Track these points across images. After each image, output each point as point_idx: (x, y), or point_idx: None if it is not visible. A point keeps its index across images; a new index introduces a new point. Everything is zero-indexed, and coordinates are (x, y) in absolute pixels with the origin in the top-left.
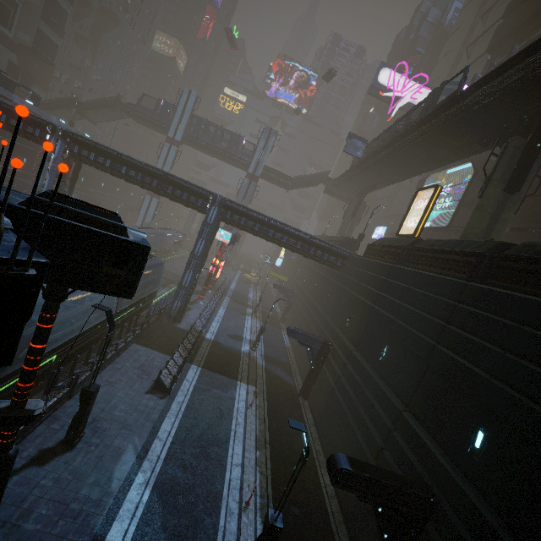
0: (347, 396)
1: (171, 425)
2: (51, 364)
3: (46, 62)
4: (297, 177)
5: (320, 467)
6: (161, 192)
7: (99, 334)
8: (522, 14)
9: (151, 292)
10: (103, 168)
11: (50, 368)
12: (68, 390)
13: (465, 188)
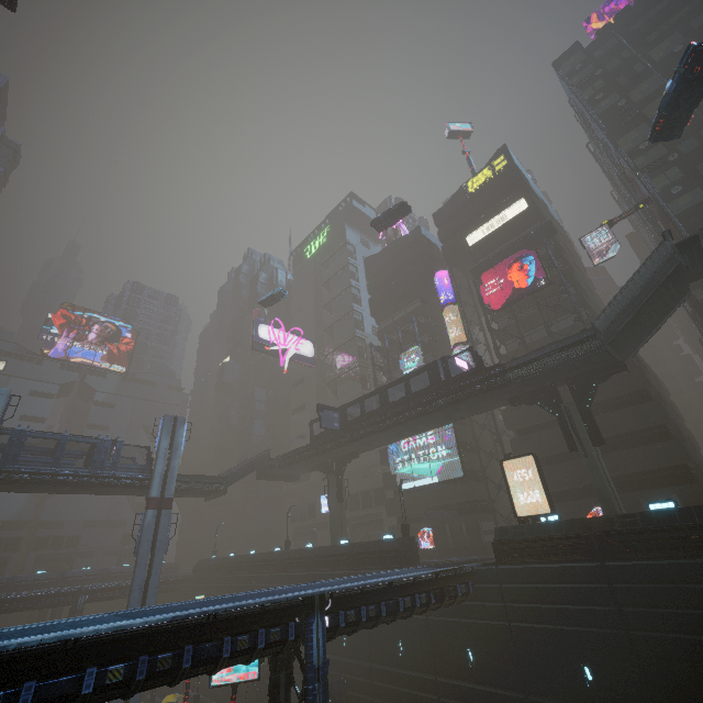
0: None
1: None
2: None
3: None
4: (229, 472)
5: None
6: (200, 669)
7: None
8: (391, 294)
9: None
10: None
11: None
12: None
13: (453, 434)
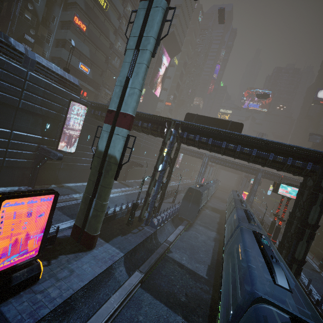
0: None
1: None
2: None
3: None
4: None
5: None
6: (239, 169)
7: None
8: None
9: None
10: (219, 164)
11: None
12: None
13: None
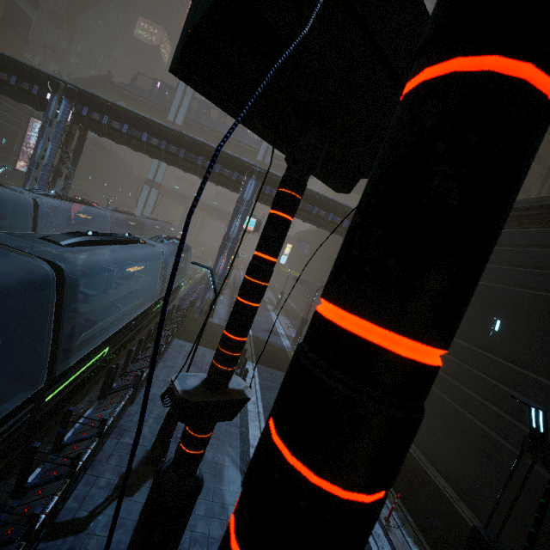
0: (445, 382)
1: (258, 430)
2: (101, 360)
3: (19, 37)
4: None
5: (427, 467)
6: (189, 164)
7: (140, 325)
8: None
9: (180, 282)
10: (118, 135)
11: (99, 365)
12: (132, 392)
13: None
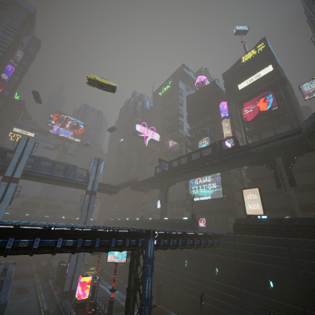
0: None
1: None
2: None
3: None
4: (119, 184)
5: None
6: (102, 248)
7: None
8: (197, 113)
9: None
10: (23, 252)
11: None
12: None
13: (220, 178)
